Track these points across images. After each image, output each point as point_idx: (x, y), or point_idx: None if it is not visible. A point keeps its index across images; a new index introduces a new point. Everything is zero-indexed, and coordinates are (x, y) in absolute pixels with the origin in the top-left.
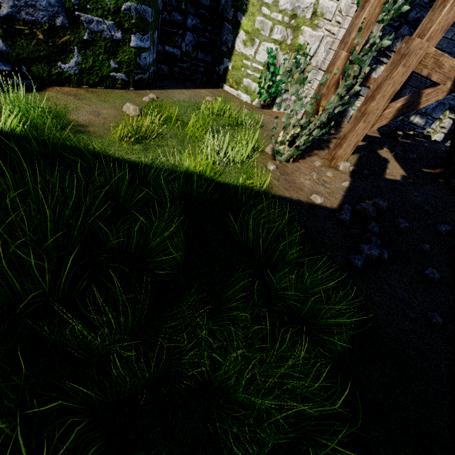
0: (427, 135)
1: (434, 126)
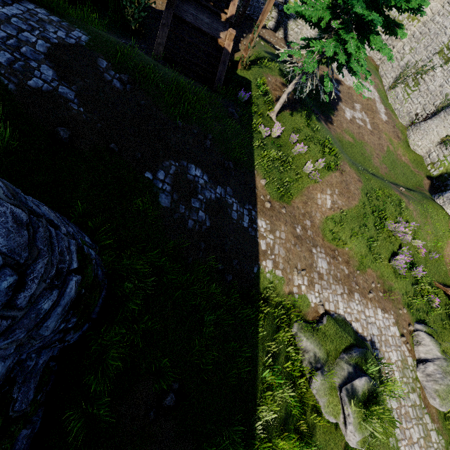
0: (248, 15)
1: (267, 16)
